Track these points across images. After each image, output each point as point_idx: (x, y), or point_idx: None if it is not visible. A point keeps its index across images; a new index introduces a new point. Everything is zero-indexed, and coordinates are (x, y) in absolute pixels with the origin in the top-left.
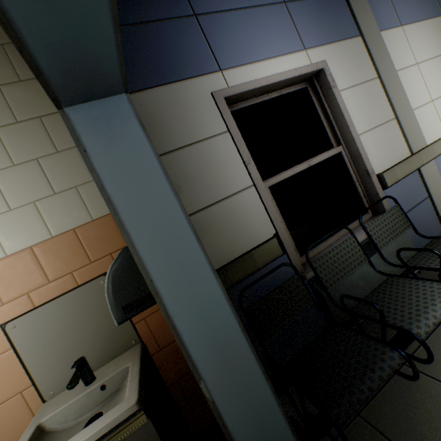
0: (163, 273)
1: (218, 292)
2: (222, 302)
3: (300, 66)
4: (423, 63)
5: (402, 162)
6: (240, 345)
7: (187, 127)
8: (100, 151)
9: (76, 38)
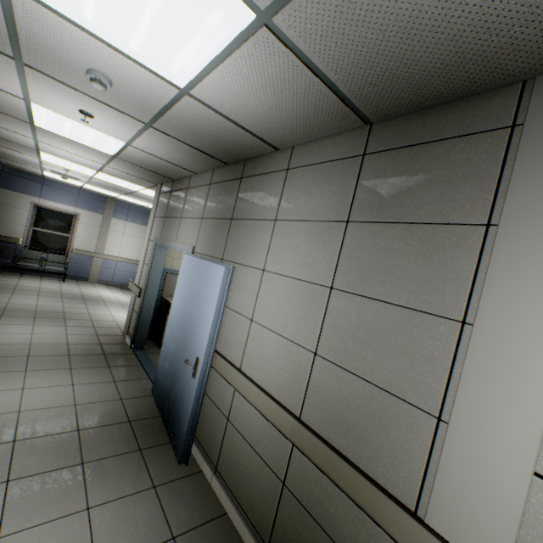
0: None
1: None
2: None
3: (70, 210)
4: (127, 234)
5: (87, 251)
6: None
7: (17, 203)
8: None
9: None
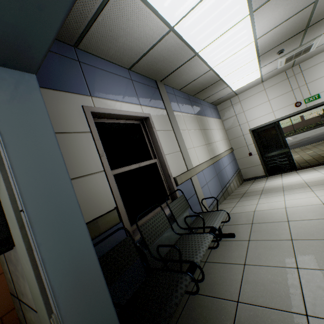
0: (38, 205)
1: (82, 225)
2: (85, 234)
3: (137, 111)
4: (190, 130)
5: (184, 173)
6: (95, 270)
7: (59, 120)
8: (2, 101)
9: (26, 29)
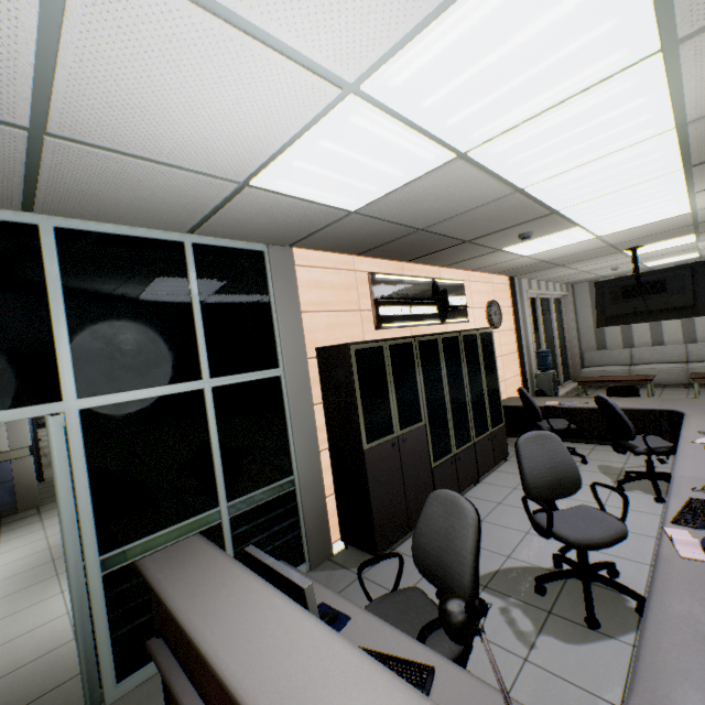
0: None
1: None
2: None
3: None
4: None
5: None
6: None
7: None
8: None
9: None
